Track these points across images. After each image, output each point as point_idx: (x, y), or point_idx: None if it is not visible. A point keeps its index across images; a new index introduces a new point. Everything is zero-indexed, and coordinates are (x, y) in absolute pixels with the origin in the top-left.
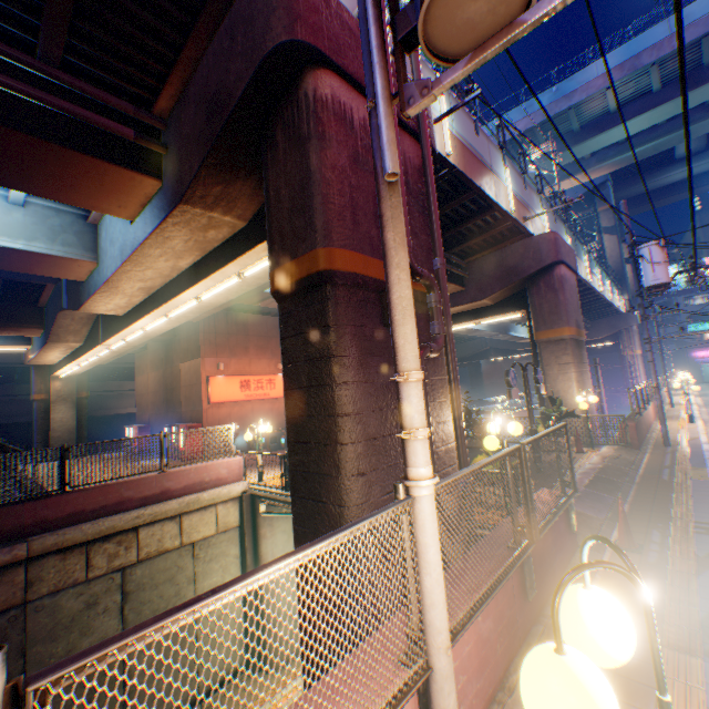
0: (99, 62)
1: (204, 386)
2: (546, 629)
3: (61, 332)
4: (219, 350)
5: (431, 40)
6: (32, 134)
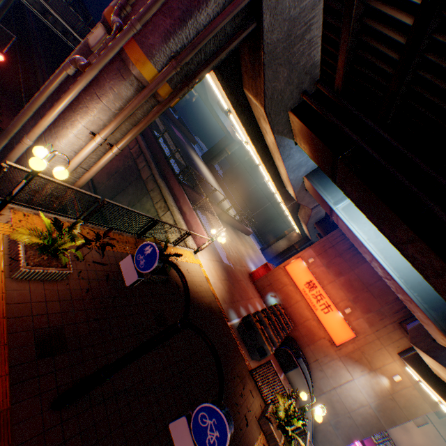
0: None
1: (292, 257)
2: None
3: None
4: (322, 254)
5: None
6: None
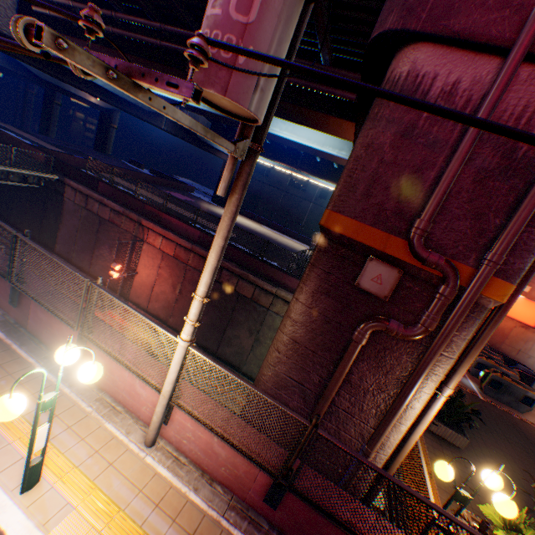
0: (353, 51)
1: None
2: (264, 529)
3: None
4: None
5: (237, 114)
6: (307, 108)
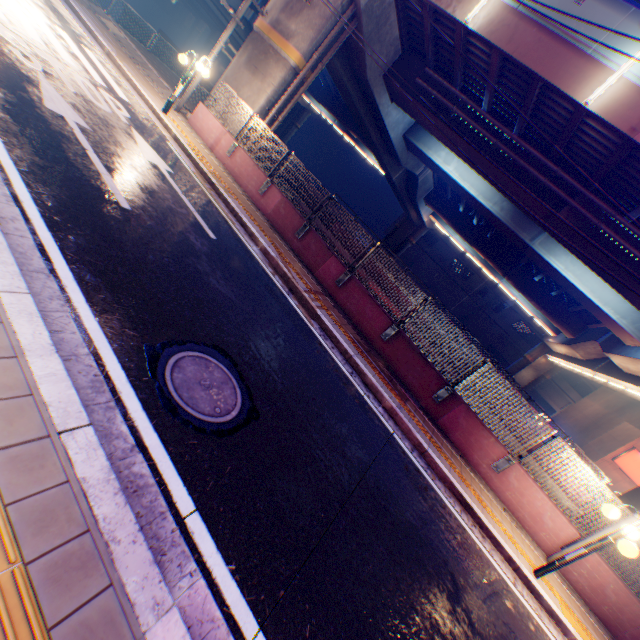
0: None
1: (620, 446)
2: None
3: (578, 346)
4: None
5: None
6: None
